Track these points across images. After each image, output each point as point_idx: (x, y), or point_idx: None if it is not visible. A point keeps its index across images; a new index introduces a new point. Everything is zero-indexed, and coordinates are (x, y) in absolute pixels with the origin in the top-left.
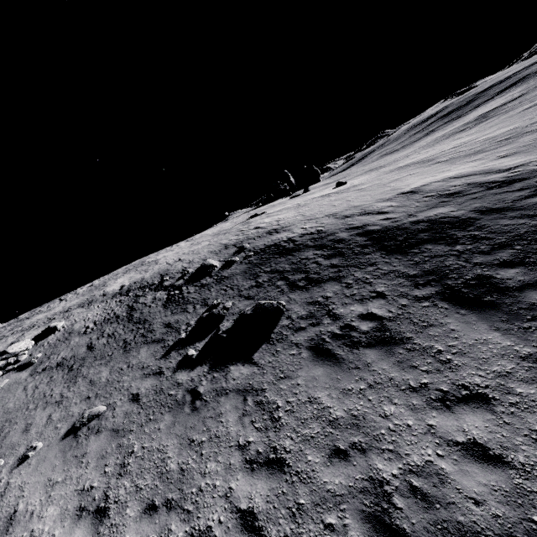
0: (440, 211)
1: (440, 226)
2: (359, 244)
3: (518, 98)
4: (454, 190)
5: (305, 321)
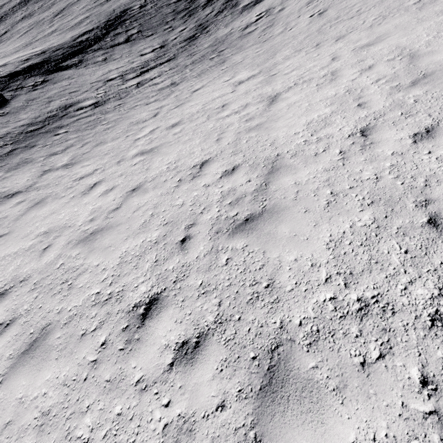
0: (29, 64)
1: (34, 66)
2: (5, 79)
3: (7, 33)
4: (25, 59)
5: (17, 92)
